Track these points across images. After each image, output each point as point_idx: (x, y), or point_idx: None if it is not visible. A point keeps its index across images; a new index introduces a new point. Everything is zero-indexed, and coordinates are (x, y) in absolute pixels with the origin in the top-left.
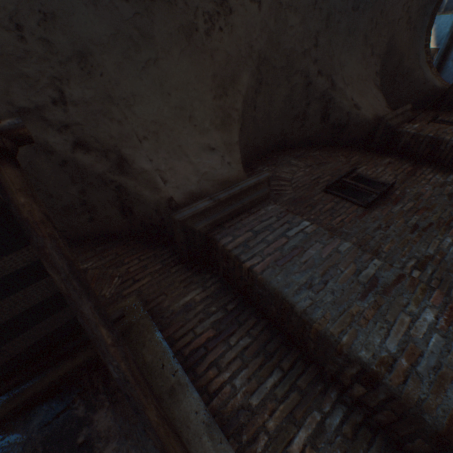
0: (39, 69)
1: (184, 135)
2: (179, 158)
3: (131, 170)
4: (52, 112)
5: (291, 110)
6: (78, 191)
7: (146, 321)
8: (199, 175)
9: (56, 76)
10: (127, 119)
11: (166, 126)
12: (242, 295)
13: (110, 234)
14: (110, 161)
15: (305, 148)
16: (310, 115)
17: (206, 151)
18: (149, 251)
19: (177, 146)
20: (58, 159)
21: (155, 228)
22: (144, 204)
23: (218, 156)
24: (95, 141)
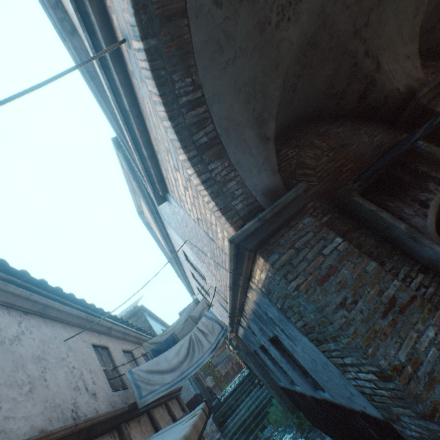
0: (367, 4)
1: (398, 47)
2: (395, 63)
3: (380, 70)
4: (362, 32)
5: (426, 25)
6: (346, 84)
7: (420, 141)
8: (405, 75)
9: (370, 8)
10: (381, 36)
11: (392, 40)
12: (436, 140)
13: (337, 115)
14: (374, 64)
15: (422, 60)
16: (436, 29)
17: (405, 59)
18: (368, 124)
19: (395, 55)
20: (353, 62)
21: (372, 110)
22: (379, 92)
23: (410, 63)
24: (370, 51)
